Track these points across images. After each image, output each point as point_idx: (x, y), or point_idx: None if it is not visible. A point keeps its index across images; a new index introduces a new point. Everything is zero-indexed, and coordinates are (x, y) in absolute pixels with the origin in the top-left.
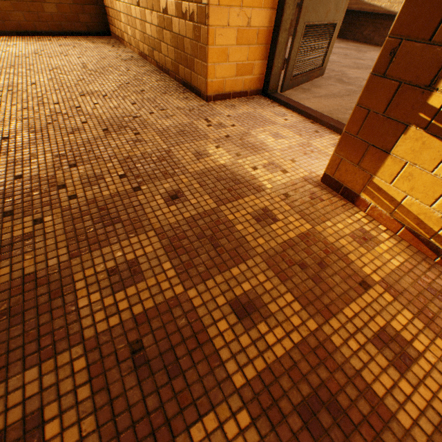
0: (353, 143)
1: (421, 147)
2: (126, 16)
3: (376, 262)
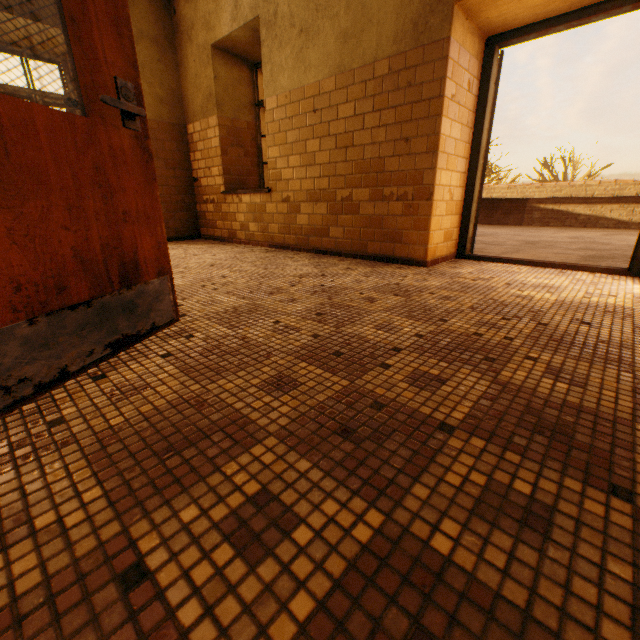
0: None
1: None
2: (251, 215)
3: None
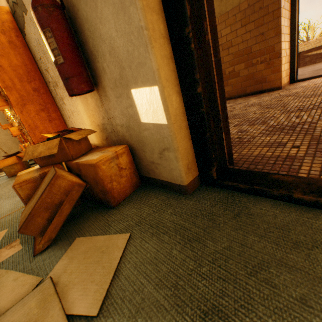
0: None
1: None
2: None
3: None
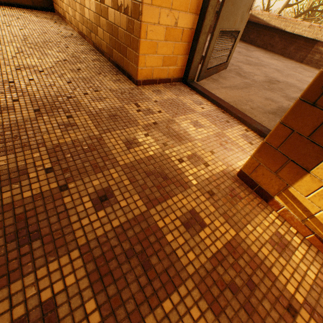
0: (273, 153)
1: None
2: None
3: (295, 275)
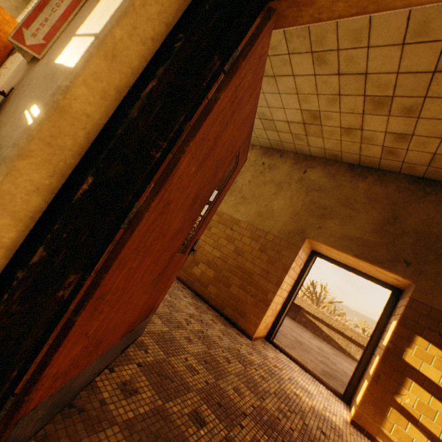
0: (368, 406)
1: (398, 417)
2: None
3: None
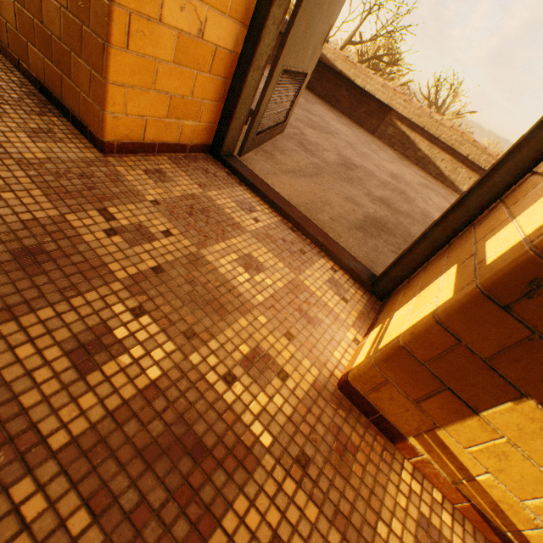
0: (415, 369)
1: (537, 431)
2: None
3: None
